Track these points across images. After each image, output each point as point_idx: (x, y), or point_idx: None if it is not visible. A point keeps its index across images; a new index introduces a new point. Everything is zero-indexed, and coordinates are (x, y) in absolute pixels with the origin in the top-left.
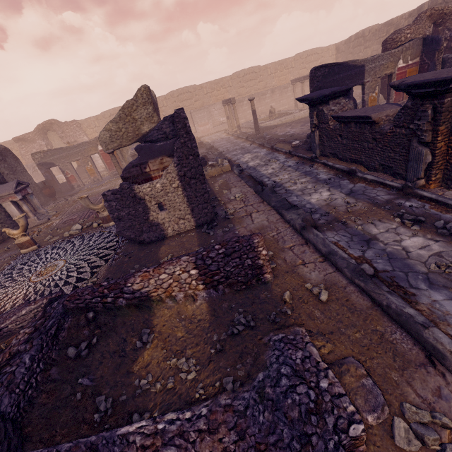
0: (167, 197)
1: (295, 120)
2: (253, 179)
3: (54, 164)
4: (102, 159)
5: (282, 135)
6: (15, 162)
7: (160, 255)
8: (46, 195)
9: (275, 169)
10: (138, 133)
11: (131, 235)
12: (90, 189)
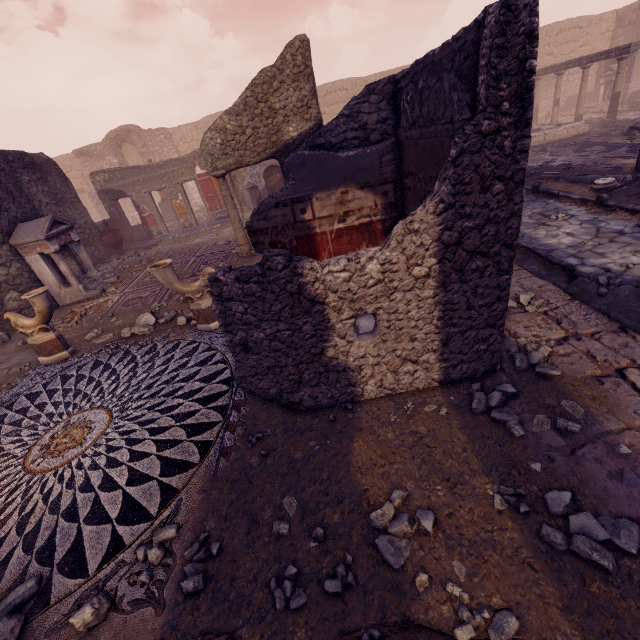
0: (386, 301)
1: (547, 142)
2: (540, 257)
3: (125, 193)
4: (200, 190)
5: (540, 167)
6: (63, 184)
7: (359, 476)
8: (108, 244)
9: (580, 237)
10: (277, 139)
11: (271, 388)
12: (177, 241)
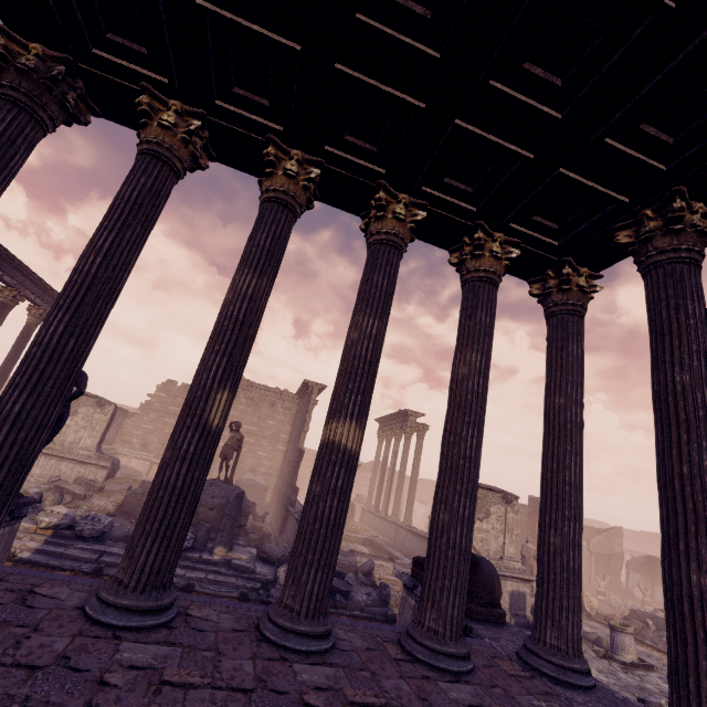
0: None
1: None
2: None
3: None
4: None
5: None
6: None
7: None
8: None
9: None
10: (612, 550)
11: None
12: None
